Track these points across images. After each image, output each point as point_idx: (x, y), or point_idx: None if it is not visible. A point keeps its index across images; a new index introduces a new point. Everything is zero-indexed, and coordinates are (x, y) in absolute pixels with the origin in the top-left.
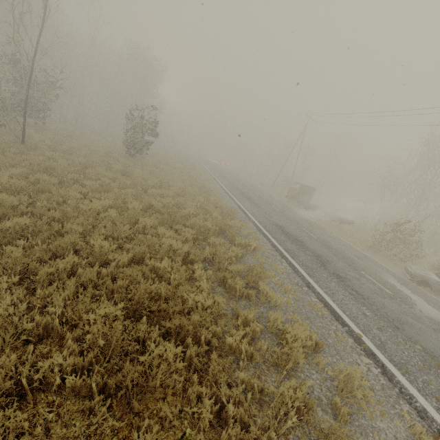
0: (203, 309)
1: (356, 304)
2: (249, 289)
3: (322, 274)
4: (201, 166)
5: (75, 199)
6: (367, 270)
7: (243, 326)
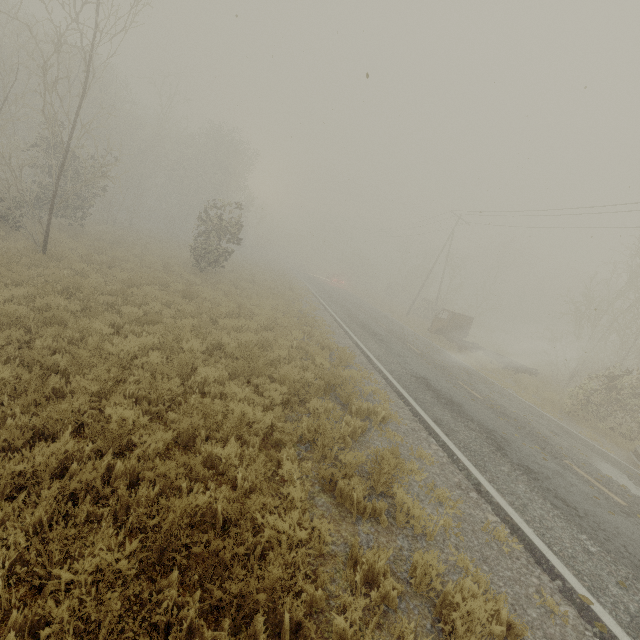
0: (292, 544)
1: (568, 527)
2: (375, 501)
3: (500, 466)
4: (303, 284)
5: (102, 335)
6: (573, 457)
7: (366, 583)
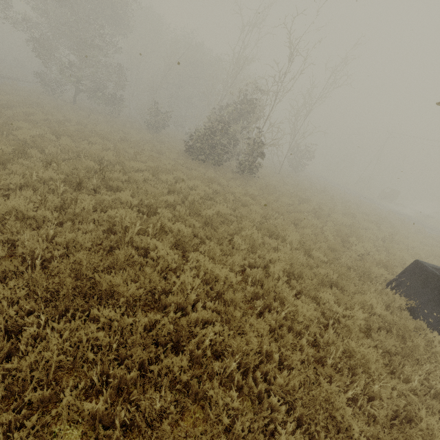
0: None
1: None
2: None
3: None
4: None
5: None
6: None
7: None
